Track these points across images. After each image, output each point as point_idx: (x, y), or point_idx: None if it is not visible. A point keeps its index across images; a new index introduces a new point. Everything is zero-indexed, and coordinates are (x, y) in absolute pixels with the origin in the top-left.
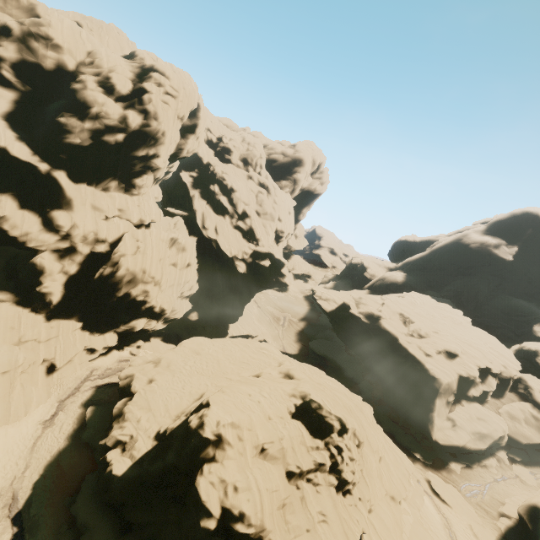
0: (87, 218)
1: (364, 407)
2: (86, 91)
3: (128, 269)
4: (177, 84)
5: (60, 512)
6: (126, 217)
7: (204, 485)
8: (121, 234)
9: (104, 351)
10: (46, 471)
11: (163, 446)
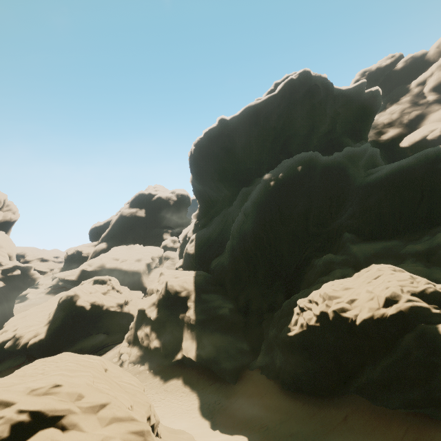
0: None
1: None
2: None
3: None
4: None
5: None
6: None
7: (81, 302)
8: None
9: None
10: None
11: (54, 321)
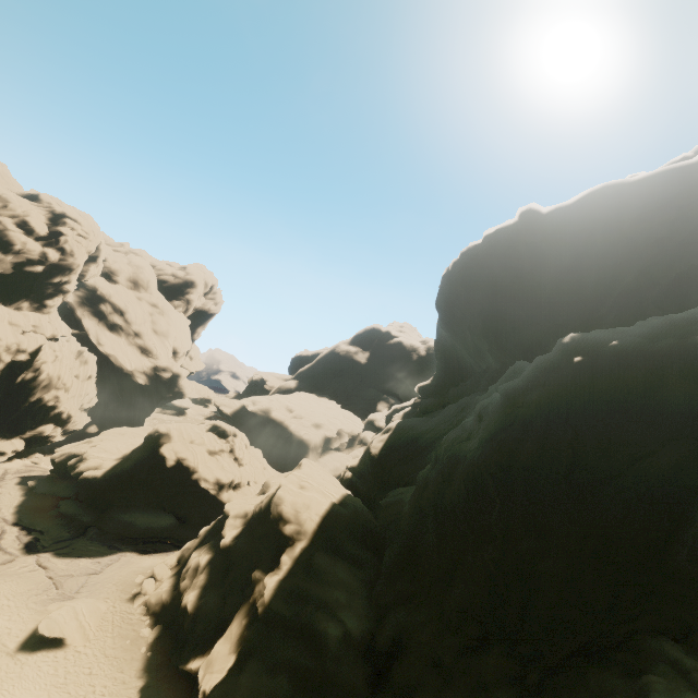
0: (8, 333)
1: (256, 449)
2: (8, 232)
3: (49, 374)
4: (88, 228)
5: (49, 517)
6: (41, 332)
7: (167, 449)
8: (39, 345)
9: (13, 454)
10: (19, 509)
11: (127, 459)
